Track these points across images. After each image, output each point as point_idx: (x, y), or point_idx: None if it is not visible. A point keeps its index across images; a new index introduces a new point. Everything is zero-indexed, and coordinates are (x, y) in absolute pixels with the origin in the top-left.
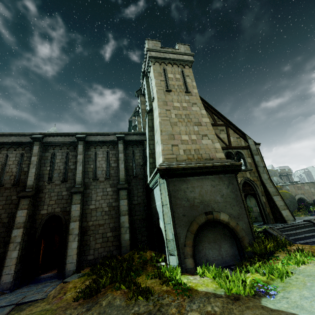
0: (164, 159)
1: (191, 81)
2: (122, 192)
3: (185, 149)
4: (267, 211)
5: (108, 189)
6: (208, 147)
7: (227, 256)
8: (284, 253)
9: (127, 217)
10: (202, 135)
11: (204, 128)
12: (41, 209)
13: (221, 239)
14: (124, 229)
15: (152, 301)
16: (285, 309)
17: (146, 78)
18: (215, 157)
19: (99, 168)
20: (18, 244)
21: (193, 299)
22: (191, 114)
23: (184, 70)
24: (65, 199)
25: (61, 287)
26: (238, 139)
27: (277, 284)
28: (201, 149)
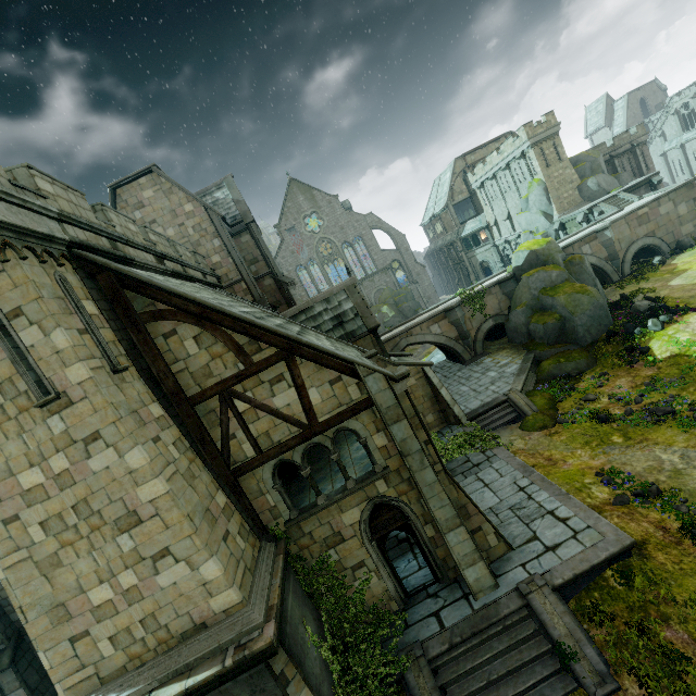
0: (64, 693)
1: (41, 337)
2: None
3: (113, 634)
4: (442, 556)
5: None
6: (183, 592)
7: None
8: None
9: None
10: (151, 558)
11: (155, 528)
12: None
13: None
14: None
15: None
16: None
17: None
18: (211, 613)
19: None
20: None
21: None
22: (95, 493)
23: None
24: None
25: None
26: (336, 386)
27: None
28: (161, 611)
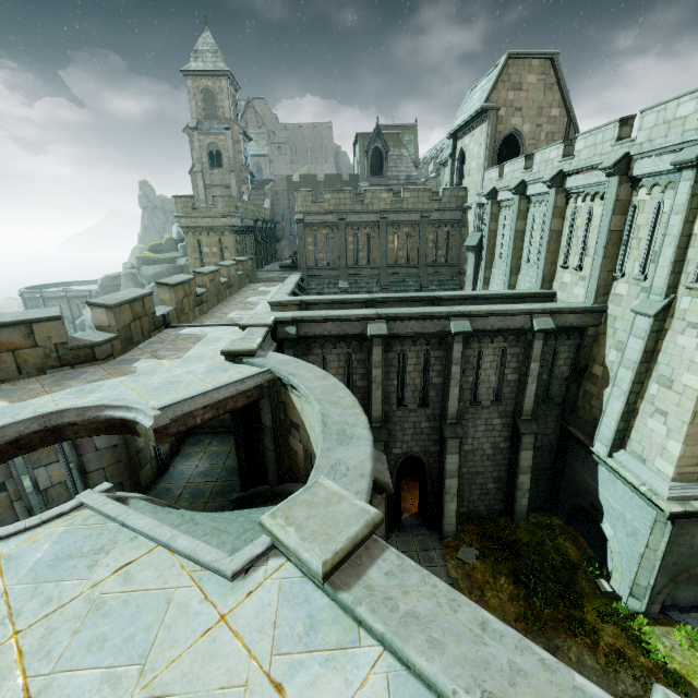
0: (676, 474)
1: None
2: (527, 439)
3: None
4: None
5: (495, 421)
6: None
7: None
8: None
9: (528, 476)
10: None
11: None
12: (393, 447)
13: None
14: (521, 492)
15: (638, 683)
16: None
17: (696, 183)
18: None
19: (483, 383)
20: (383, 500)
21: (690, 696)
22: None
23: None
24: (425, 434)
25: (464, 572)
26: None
27: None
28: None
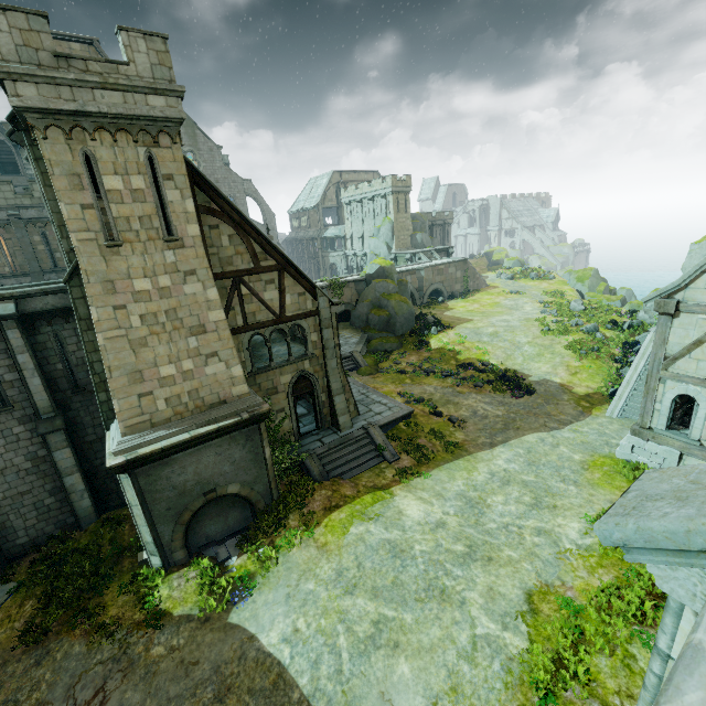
0: (124, 429)
1: (180, 199)
2: (55, 437)
3: (169, 397)
4: (325, 413)
5: (17, 430)
6: (219, 380)
7: (235, 523)
8: (299, 513)
9: (78, 475)
10: (206, 355)
11: (213, 338)
12: None
13: (229, 509)
14: (77, 494)
15: (118, 642)
16: (243, 623)
17: (32, 147)
18: (231, 395)
19: None
20: None
21: (165, 628)
22: (182, 307)
23: (156, 153)
24: None
25: None
26: (301, 297)
27: (260, 578)
28: (202, 389)
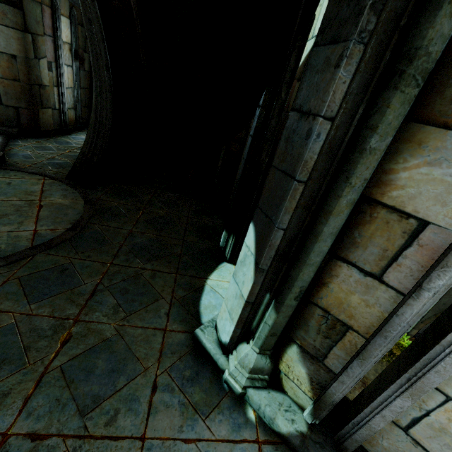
0: None
1: None
2: None
3: None
4: None
5: None
6: None
7: None
8: None
9: None
10: None
11: None
12: None
13: None
14: None
15: None
16: None
17: None
18: None
19: None
20: None
21: None
22: None
23: None
24: None
25: None
26: None
27: None
28: None
